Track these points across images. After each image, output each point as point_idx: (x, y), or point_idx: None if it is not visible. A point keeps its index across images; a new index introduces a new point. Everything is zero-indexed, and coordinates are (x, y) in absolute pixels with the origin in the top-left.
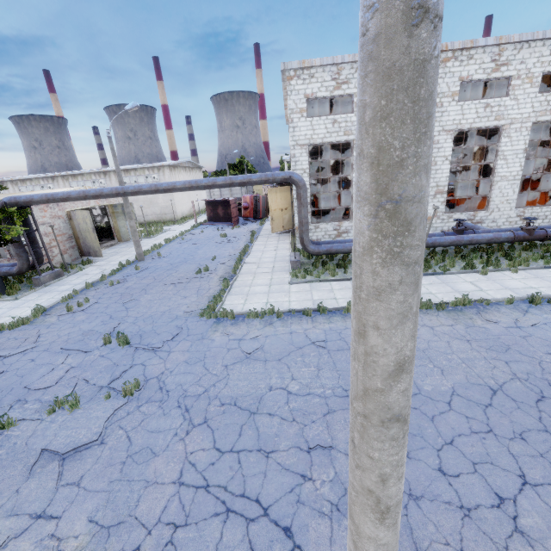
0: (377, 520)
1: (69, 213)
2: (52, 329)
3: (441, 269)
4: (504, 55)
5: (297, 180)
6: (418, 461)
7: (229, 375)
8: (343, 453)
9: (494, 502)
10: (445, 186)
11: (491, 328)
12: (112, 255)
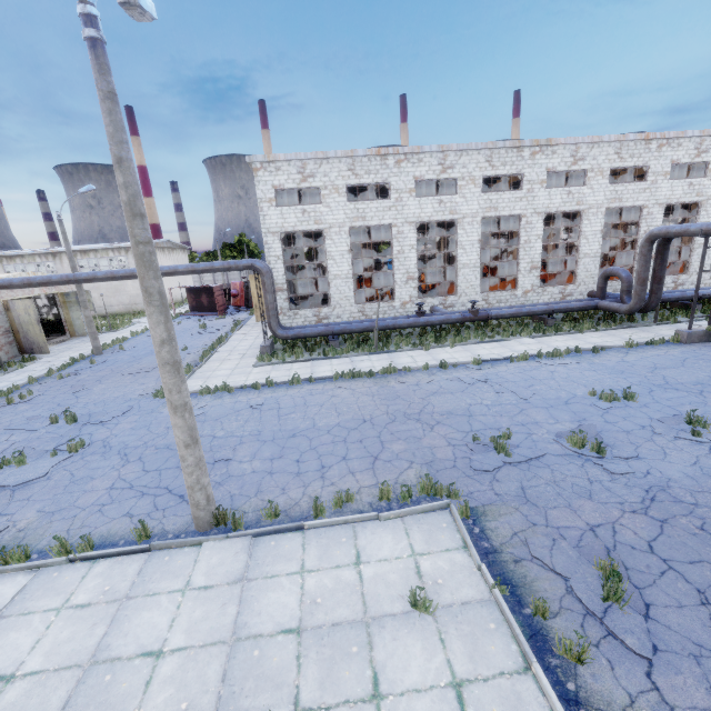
0: (174, 414)
1: (6, 303)
2: None
3: (395, 348)
4: (448, 160)
5: (260, 268)
6: (286, 459)
7: (169, 433)
8: (238, 461)
9: (318, 469)
10: (415, 273)
11: (397, 386)
12: (62, 351)
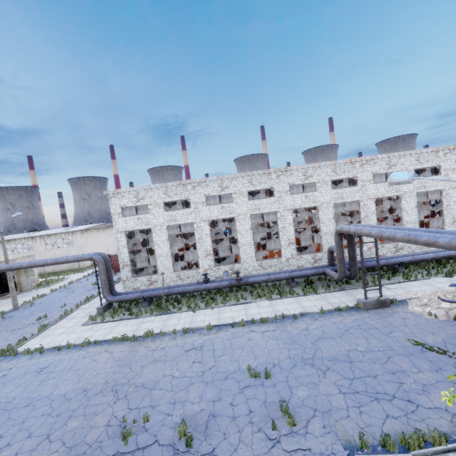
0: None
1: None
2: None
3: (177, 309)
4: (224, 183)
5: (96, 259)
6: None
7: None
8: None
9: (2, 447)
10: (211, 250)
11: (140, 352)
12: (2, 305)
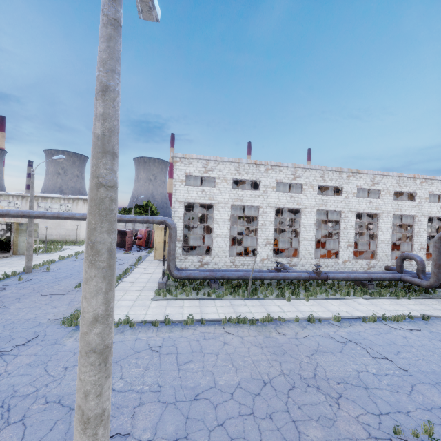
0: (82, 430)
1: None
2: None
3: (263, 296)
4: (297, 173)
5: (169, 223)
6: None
7: (65, 376)
8: (137, 439)
9: None
10: (272, 239)
11: (279, 338)
12: (1, 265)
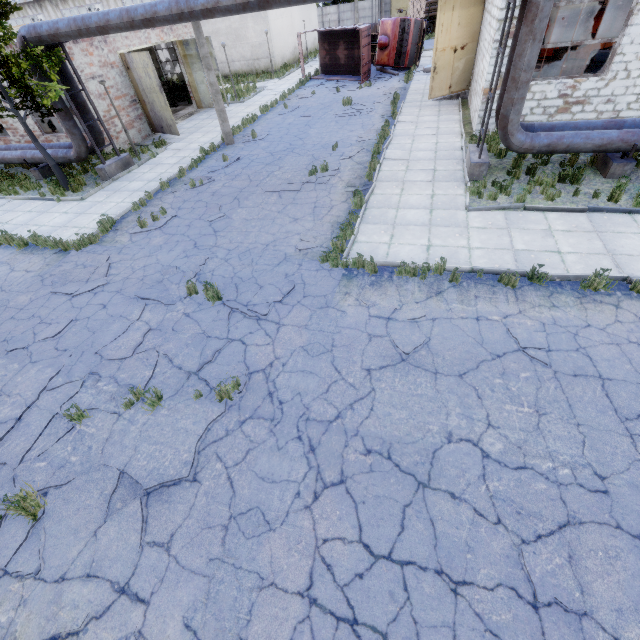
0: None
1: (124, 58)
2: (125, 256)
3: None
4: None
5: None
6: None
7: (375, 392)
8: (610, 635)
9: None
10: None
11: None
12: (191, 132)
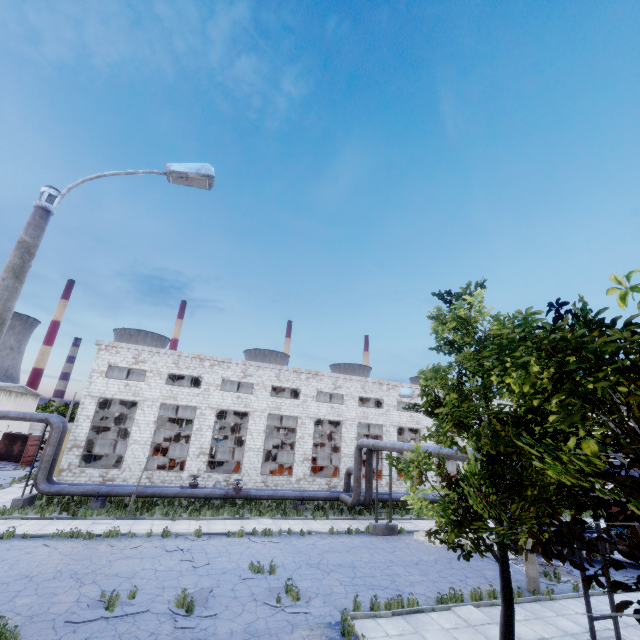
0: None
1: None
2: None
3: (147, 515)
4: (249, 370)
5: (53, 422)
6: None
7: None
8: None
9: None
10: (208, 448)
11: (102, 549)
12: None
